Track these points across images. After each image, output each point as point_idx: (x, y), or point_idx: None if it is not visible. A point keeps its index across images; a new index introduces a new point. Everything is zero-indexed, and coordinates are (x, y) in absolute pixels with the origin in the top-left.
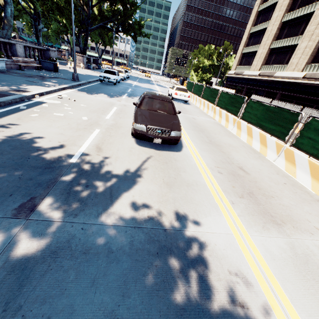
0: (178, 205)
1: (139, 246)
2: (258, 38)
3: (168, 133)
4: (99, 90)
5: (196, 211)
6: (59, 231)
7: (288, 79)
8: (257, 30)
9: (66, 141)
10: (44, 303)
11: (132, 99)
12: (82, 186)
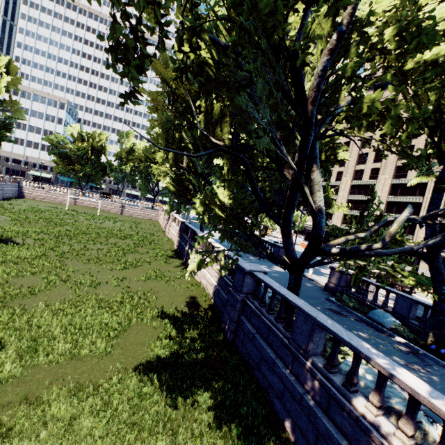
0: None
1: None
2: None
3: (413, 290)
4: None
5: None
6: None
7: None
8: None
9: None
10: None
11: None
12: None
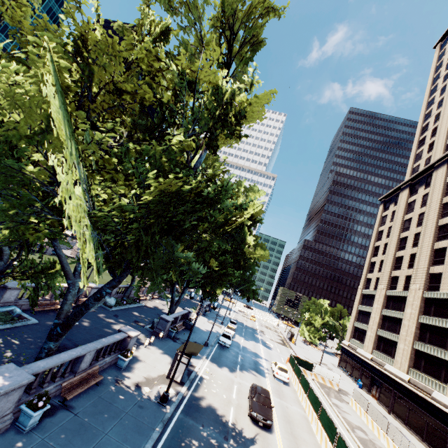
0: None
1: None
2: (366, 318)
3: (266, 421)
4: (221, 359)
5: None
6: None
7: (396, 377)
8: (364, 310)
9: (223, 412)
10: None
11: (243, 375)
12: (236, 437)
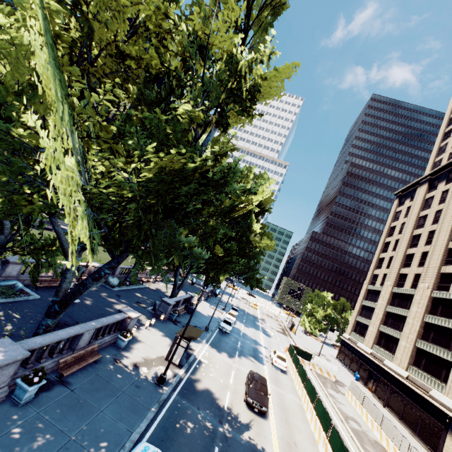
0: (259, 442)
1: (247, 446)
2: (369, 313)
3: (261, 407)
4: (220, 344)
5: (265, 447)
6: (229, 432)
7: (395, 373)
8: (368, 305)
9: (220, 396)
10: (231, 444)
11: (242, 361)
12: (231, 421)
